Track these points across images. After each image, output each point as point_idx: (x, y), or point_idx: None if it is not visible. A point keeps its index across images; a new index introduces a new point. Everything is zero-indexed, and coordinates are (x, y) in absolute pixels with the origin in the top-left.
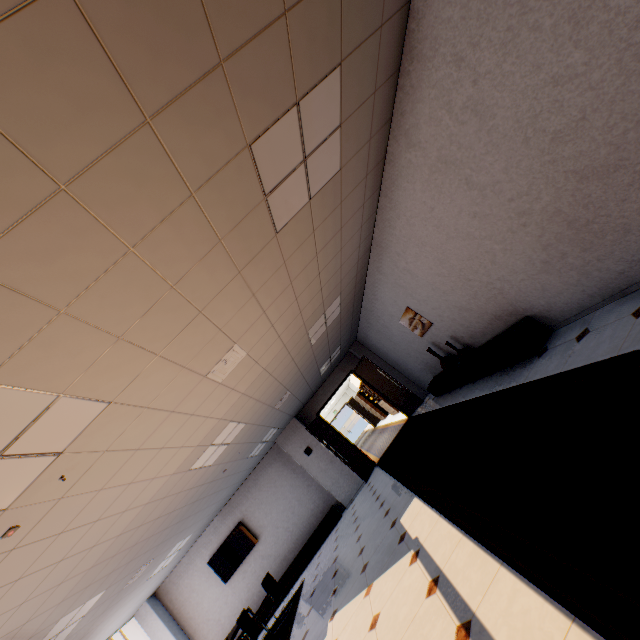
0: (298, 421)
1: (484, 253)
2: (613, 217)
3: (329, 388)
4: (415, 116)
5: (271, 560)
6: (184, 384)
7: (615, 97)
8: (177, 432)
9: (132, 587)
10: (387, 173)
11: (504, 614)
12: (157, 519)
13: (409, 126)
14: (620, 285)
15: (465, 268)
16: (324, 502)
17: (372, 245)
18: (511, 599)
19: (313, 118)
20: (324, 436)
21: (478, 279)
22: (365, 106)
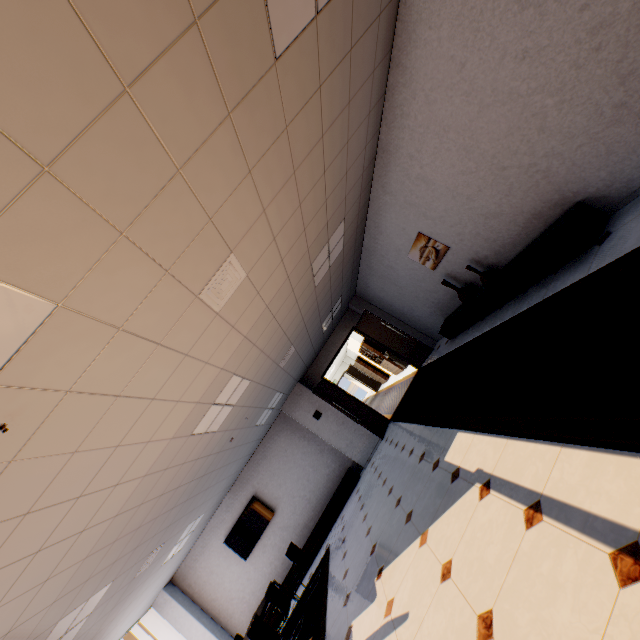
0: (303, 386)
1: (530, 118)
2: None
3: (331, 348)
4: None
5: (291, 531)
6: (170, 302)
7: None
8: (170, 378)
9: (144, 576)
10: (401, 23)
11: None
12: (161, 496)
13: None
14: None
15: (500, 151)
16: (340, 465)
17: (377, 153)
18: None
19: None
20: (332, 398)
21: (516, 164)
22: None
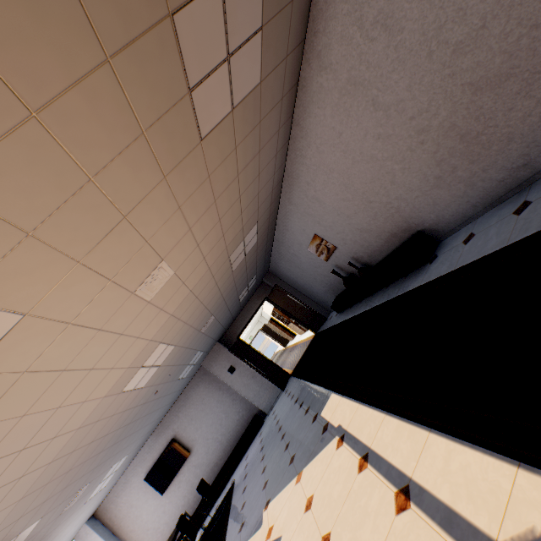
0: (221, 344)
1: (385, 174)
2: (500, 127)
3: (247, 314)
4: (328, 35)
5: (203, 468)
6: (111, 300)
7: (514, 1)
8: (106, 352)
9: (70, 512)
10: (299, 100)
11: (442, 473)
12: (91, 443)
13: (321, 47)
14: (499, 193)
15: (368, 191)
16: (248, 412)
17: (284, 177)
18: (447, 459)
19: (237, 7)
20: (245, 355)
21: (378, 200)
22: (284, 14)
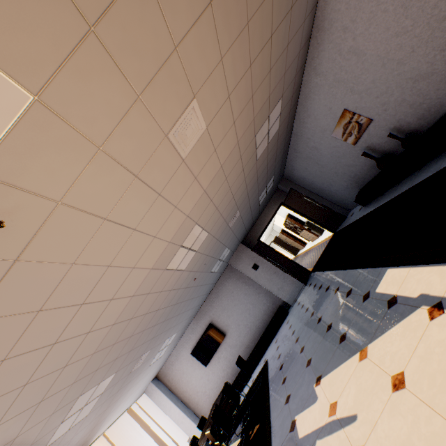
0: (244, 246)
1: None
2: None
3: (265, 219)
4: None
5: (237, 348)
6: (143, 133)
7: None
8: (147, 214)
9: (138, 372)
10: None
11: None
12: (146, 315)
13: None
14: None
15: None
16: (272, 304)
17: (312, 33)
18: None
19: None
20: (266, 254)
21: None
22: None
